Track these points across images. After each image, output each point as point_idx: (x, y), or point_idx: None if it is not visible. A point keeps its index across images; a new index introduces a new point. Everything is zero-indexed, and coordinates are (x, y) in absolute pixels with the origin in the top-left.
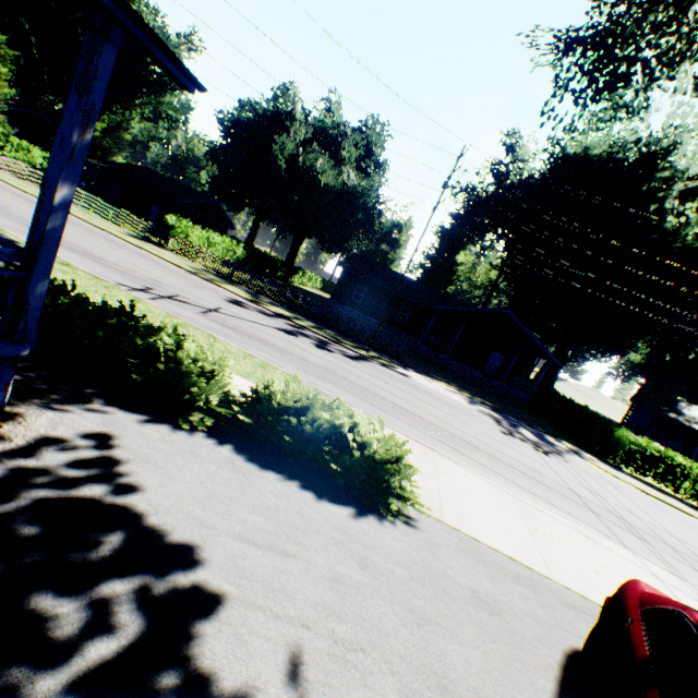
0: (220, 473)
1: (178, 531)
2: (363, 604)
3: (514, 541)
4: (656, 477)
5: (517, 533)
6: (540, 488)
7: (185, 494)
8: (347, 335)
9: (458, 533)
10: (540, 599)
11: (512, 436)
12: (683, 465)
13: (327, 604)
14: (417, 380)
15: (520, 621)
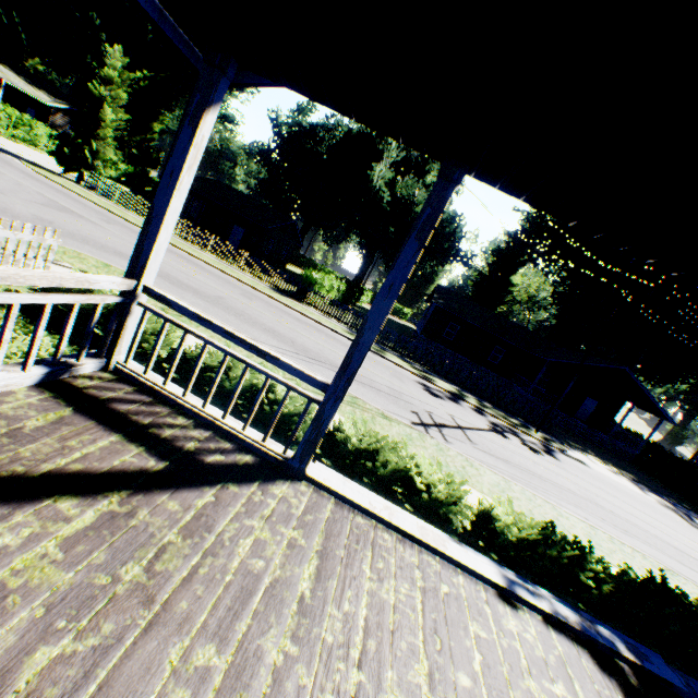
0: None
1: None
2: None
3: None
4: None
5: None
6: None
7: None
8: (496, 404)
9: None
10: None
11: None
12: None
13: None
14: (592, 466)
15: None
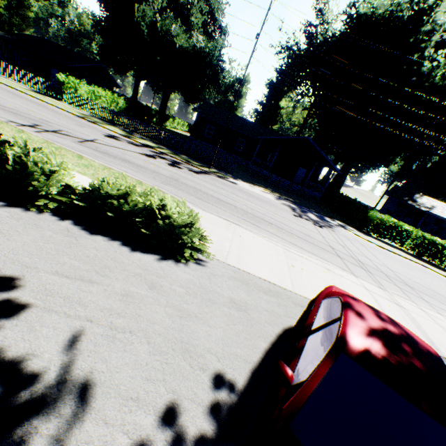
0: (55, 237)
1: (3, 270)
2: (143, 308)
3: (274, 273)
4: (390, 238)
5: (278, 268)
6: (307, 245)
7: (18, 249)
8: (197, 159)
9: (235, 269)
10: (279, 302)
11: (300, 218)
12: (407, 230)
13: (113, 309)
14: (242, 186)
15: (259, 313)
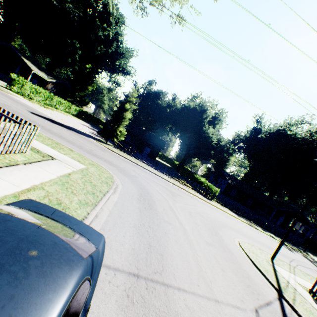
0: None
1: None
2: None
3: None
4: None
5: None
6: None
7: None
8: (281, 237)
9: None
10: None
11: None
12: None
13: None
14: None
15: None
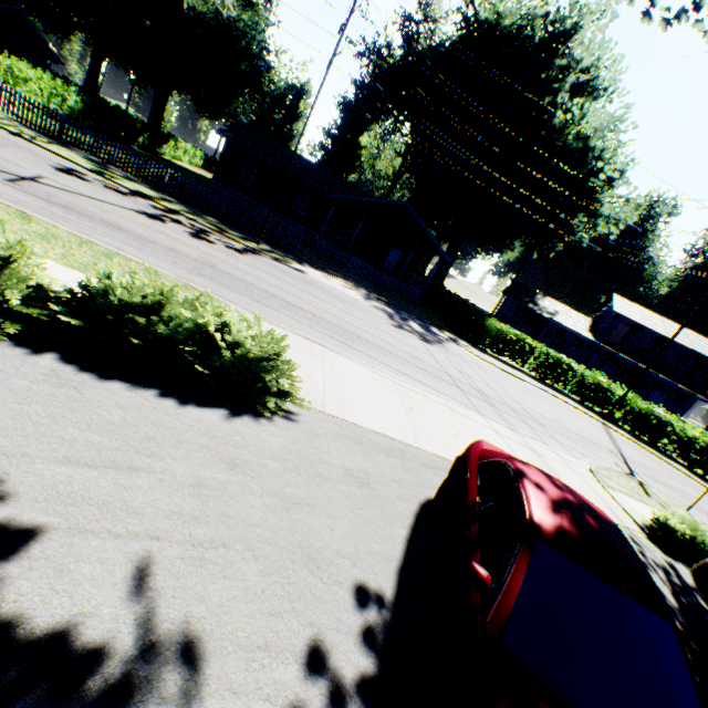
0: (36, 390)
1: None
2: (230, 503)
3: (390, 421)
4: (511, 356)
5: (394, 414)
6: (420, 373)
7: None
8: (233, 224)
9: (339, 421)
10: (406, 465)
11: (401, 329)
12: (531, 346)
13: (186, 511)
14: (313, 276)
15: (387, 486)
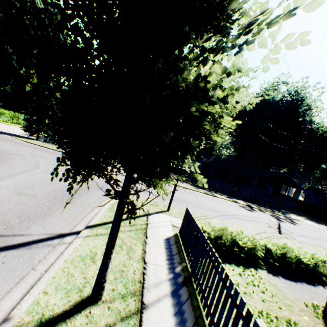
0: None
1: None
2: None
3: None
4: None
5: None
6: None
7: None
8: (255, 203)
9: None
10: None
11: None
12: None
13: None
14: (301, 220)
15: None
